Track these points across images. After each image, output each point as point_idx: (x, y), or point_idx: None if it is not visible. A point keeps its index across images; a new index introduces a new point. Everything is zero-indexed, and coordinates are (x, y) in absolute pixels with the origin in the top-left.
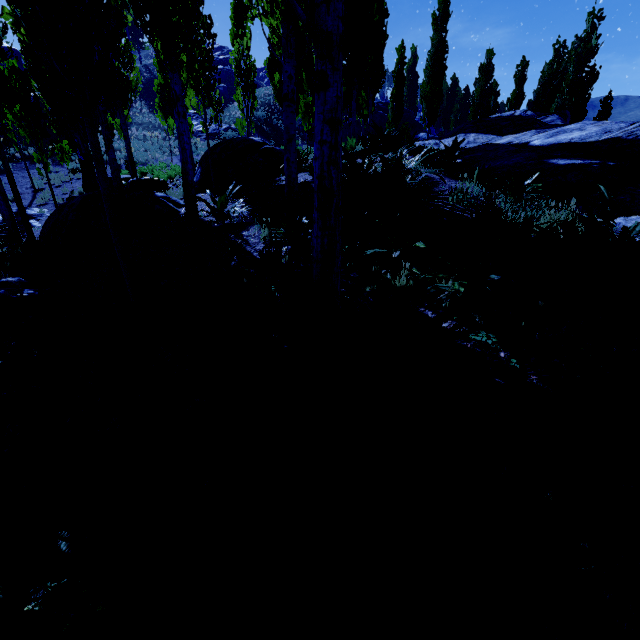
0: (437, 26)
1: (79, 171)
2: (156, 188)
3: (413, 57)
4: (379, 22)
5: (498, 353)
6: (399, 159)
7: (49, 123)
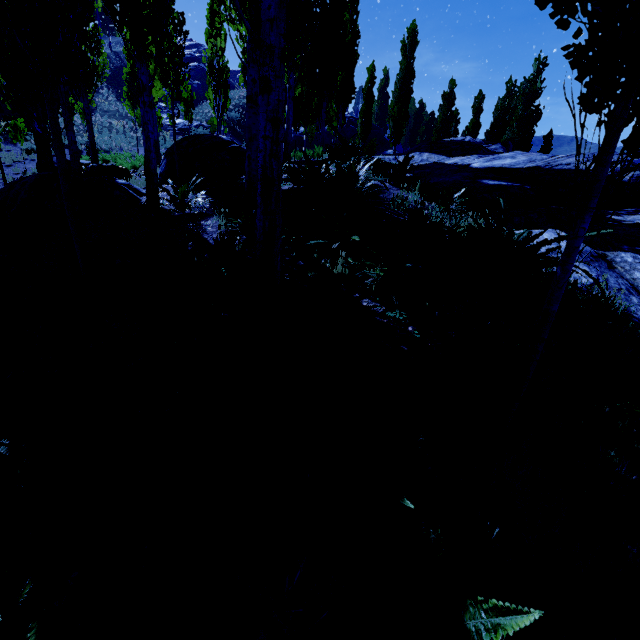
0: (406, 52)
1: (34, 152)
2: (118, 175)
3: (385, 78)
4: (351, 41)
5: (407, 327)
6: (353, 167)
7: (3, 98)
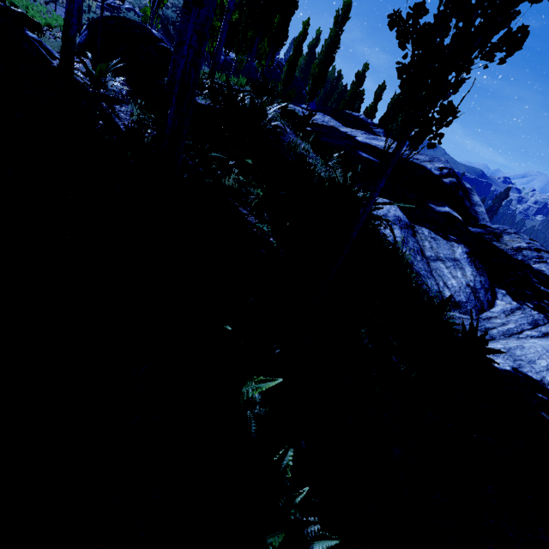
0: (337, 22)
1: None
2: (28, 27)
3: (317, 38)
4: None
5: (270, 238)
6: (265, 105)
7: None
